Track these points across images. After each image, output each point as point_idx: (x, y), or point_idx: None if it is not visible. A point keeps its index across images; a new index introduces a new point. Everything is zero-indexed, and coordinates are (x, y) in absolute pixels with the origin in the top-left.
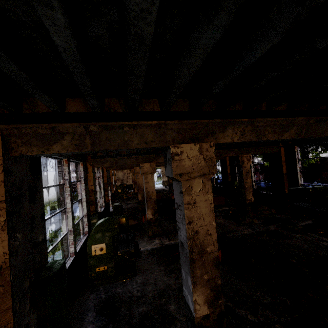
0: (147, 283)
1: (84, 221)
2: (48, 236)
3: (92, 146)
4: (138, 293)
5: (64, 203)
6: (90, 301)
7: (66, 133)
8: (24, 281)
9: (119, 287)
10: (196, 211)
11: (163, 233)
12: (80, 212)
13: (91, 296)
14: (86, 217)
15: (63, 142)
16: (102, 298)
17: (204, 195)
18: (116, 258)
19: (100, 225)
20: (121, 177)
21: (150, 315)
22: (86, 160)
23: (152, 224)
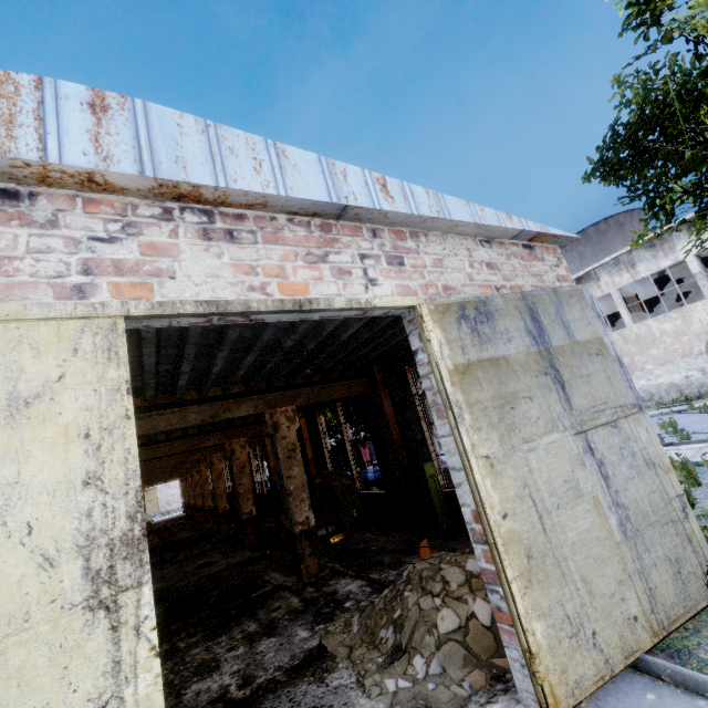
0: None
1: None
2: None
3: None
4: None
5: None
6: None
7: None
8: None
9: None
10: None
11: None
12: None
13: None
14: None
15: None
16: None
17: None
18: None
19: None
20: None
21: None
22: None
23: None
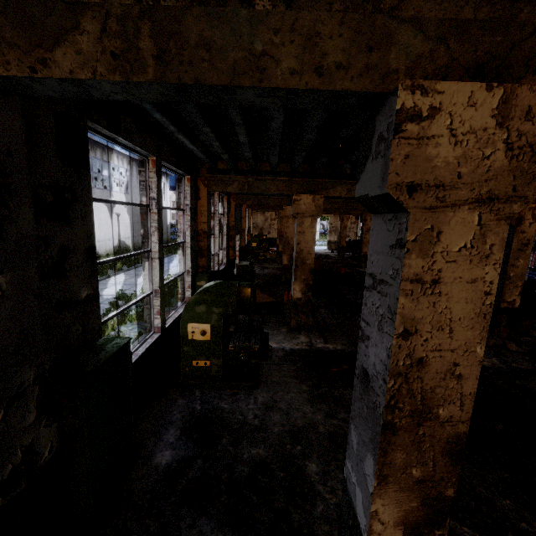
0: (274, 408)
1: (186, 280)
2: (140, 293)
3: (159, 64)
4: (254, 421)
5: (148, 242)
6: (177, 408)
7: (83, 7)
8: (21, 369)
9: (226, 400)
10: (433, 306)
11: (315, 328)
12: (181, 264)
13: (180, 401)
14: (190, 275)
15: (79, 42)
16: (196, 409)
17: (472, 264)
18: (226, 352)
19: (204, 292)
20: (260, 224)
21: (270, 468)
22: (197, 175)
23: (300, 308)
